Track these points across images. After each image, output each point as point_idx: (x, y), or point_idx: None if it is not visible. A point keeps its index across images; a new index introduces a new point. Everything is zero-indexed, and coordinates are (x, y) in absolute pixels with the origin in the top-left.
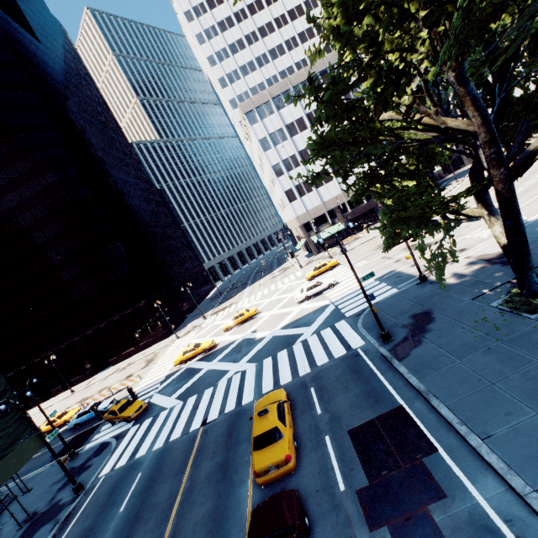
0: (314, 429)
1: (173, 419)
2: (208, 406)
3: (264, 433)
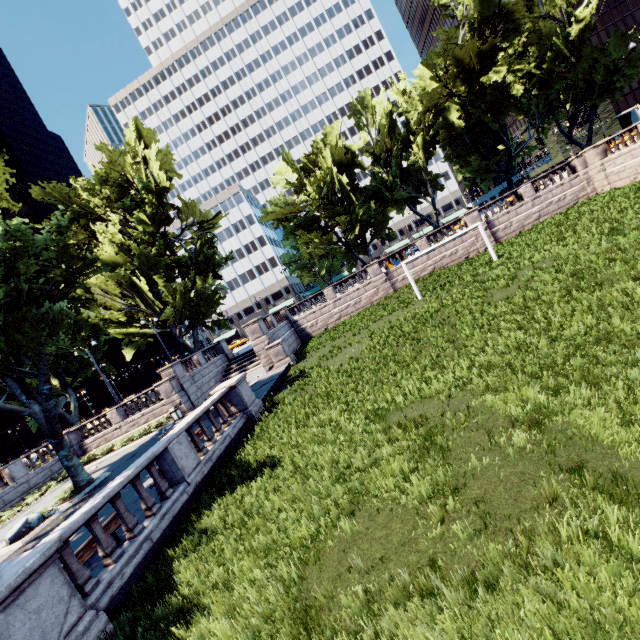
0: None
1: None
2: None
3: None
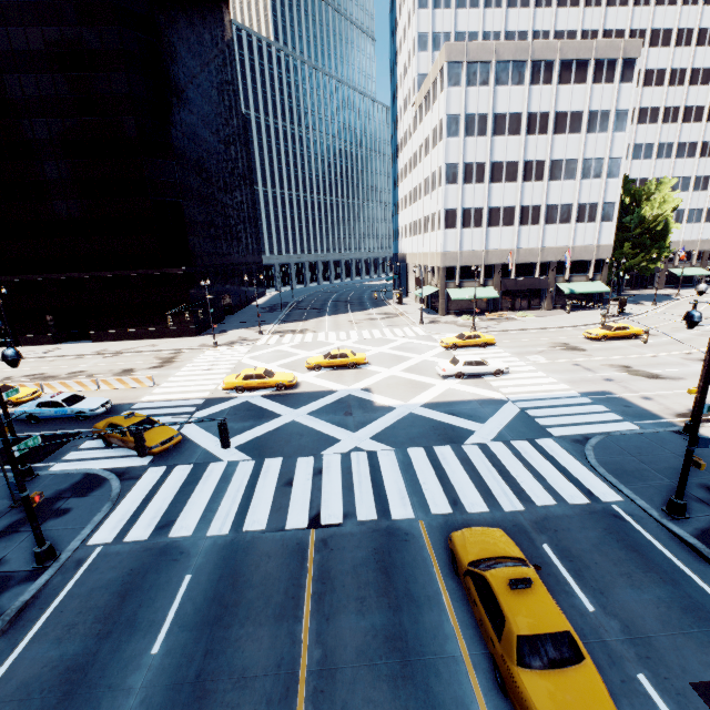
0: (599, 645)
1: (241, 488)
2: (315, 491)
3: (543, 636)
